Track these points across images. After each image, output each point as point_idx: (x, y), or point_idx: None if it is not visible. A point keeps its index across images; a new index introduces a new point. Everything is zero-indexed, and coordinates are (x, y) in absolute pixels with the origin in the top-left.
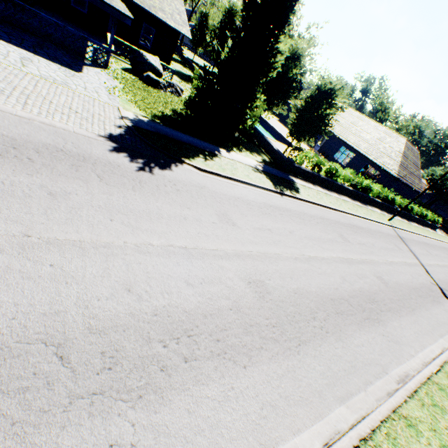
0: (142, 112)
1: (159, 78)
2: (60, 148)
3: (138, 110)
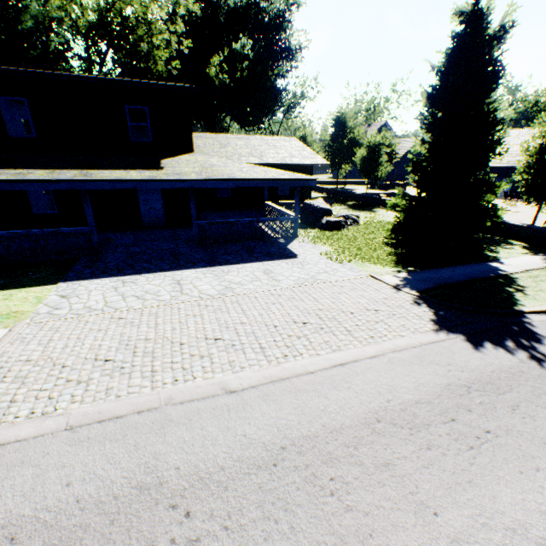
0: (382, 266)
1: (330, 217)
2: (461, 384)
3: (377, 266)
